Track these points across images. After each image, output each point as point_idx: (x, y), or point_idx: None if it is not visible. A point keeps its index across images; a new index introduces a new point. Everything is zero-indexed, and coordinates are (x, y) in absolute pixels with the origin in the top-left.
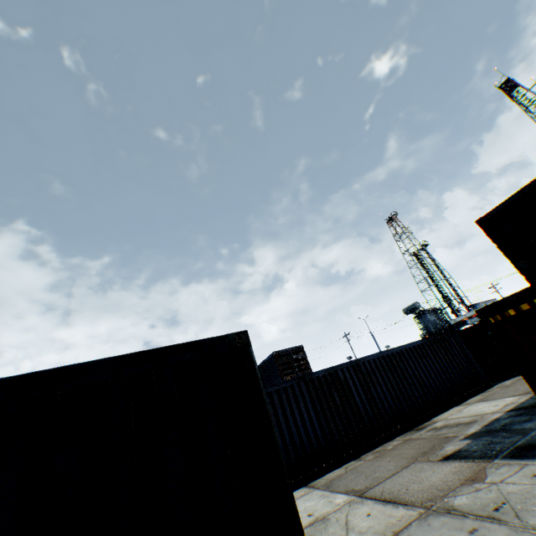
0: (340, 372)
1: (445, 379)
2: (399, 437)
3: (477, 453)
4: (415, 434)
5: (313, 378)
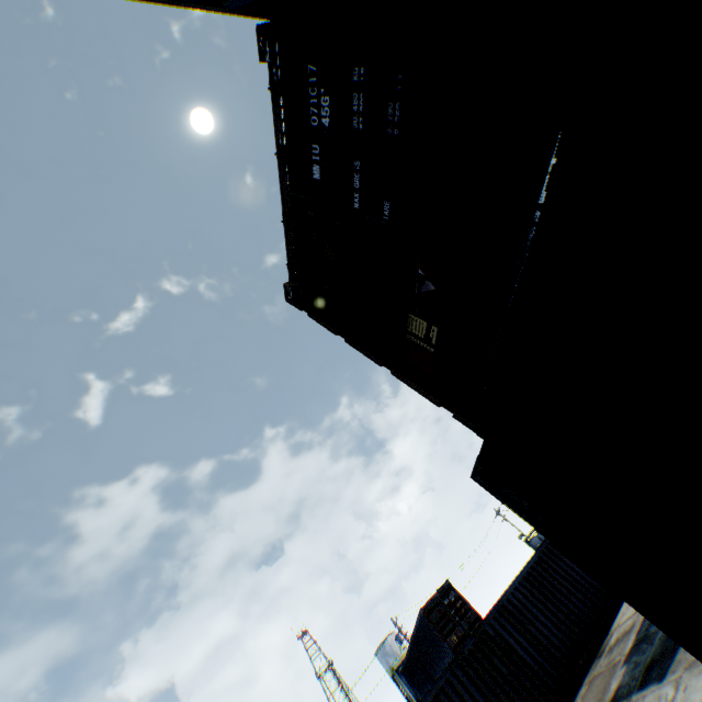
0: (489, 627)
1: None
2: (585, 677)
3: (625, 688)
4: (596, 665)
5: (465, 654)
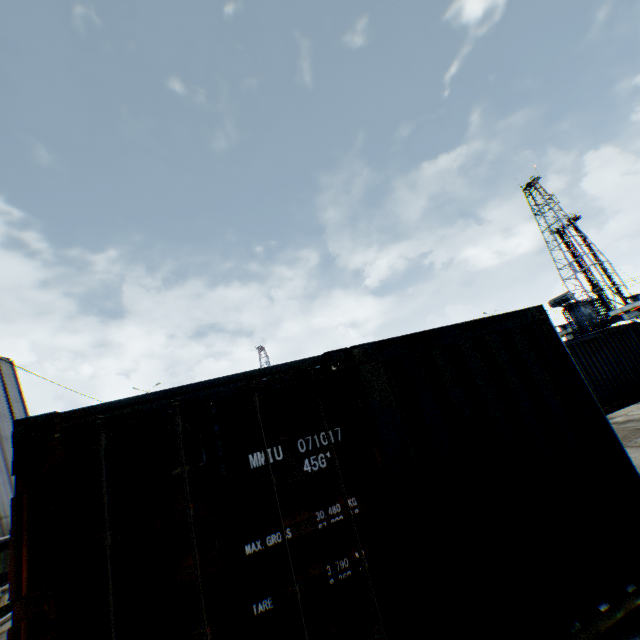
0: None
1: (621, 376)
2: None
3: None
4: None
5: None
